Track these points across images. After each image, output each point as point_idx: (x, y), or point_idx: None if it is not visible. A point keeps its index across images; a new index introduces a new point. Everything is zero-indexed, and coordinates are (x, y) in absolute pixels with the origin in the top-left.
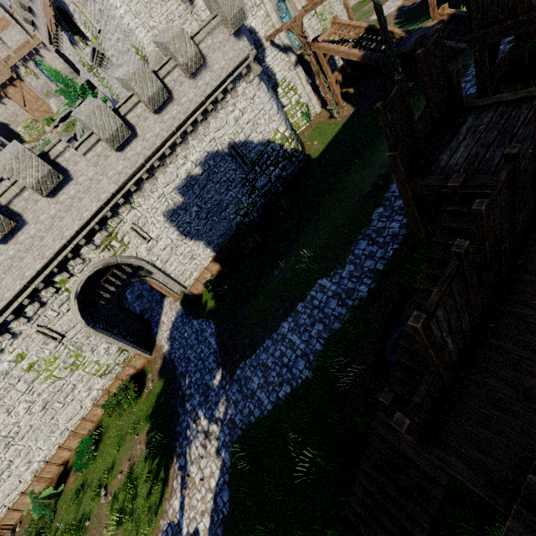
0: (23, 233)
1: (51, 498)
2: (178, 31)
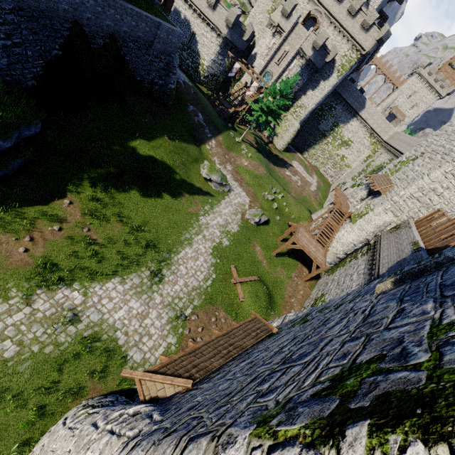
0: None
1: None
2: None
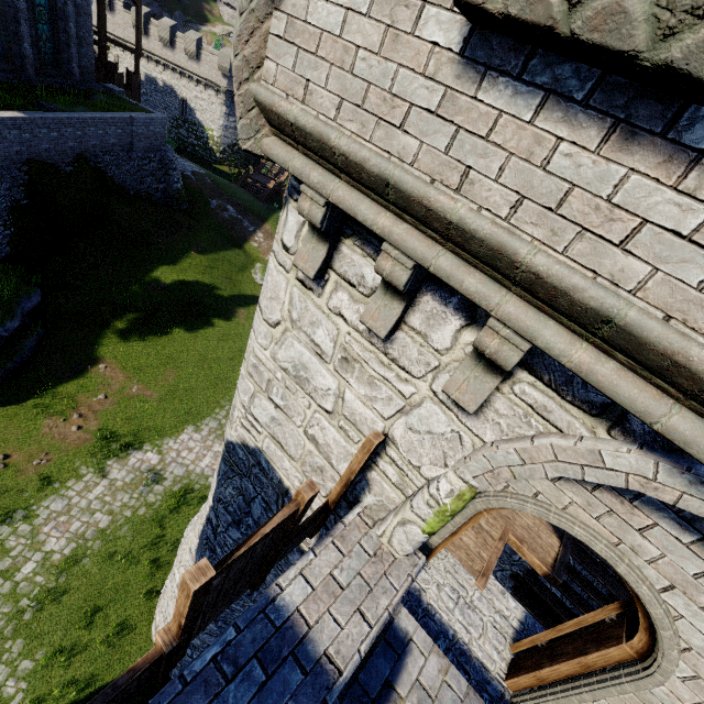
0: None
1: None
2: (193, 38)
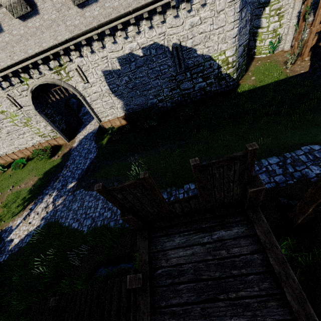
0: (1, 36)
1: (1, 170)
2: None
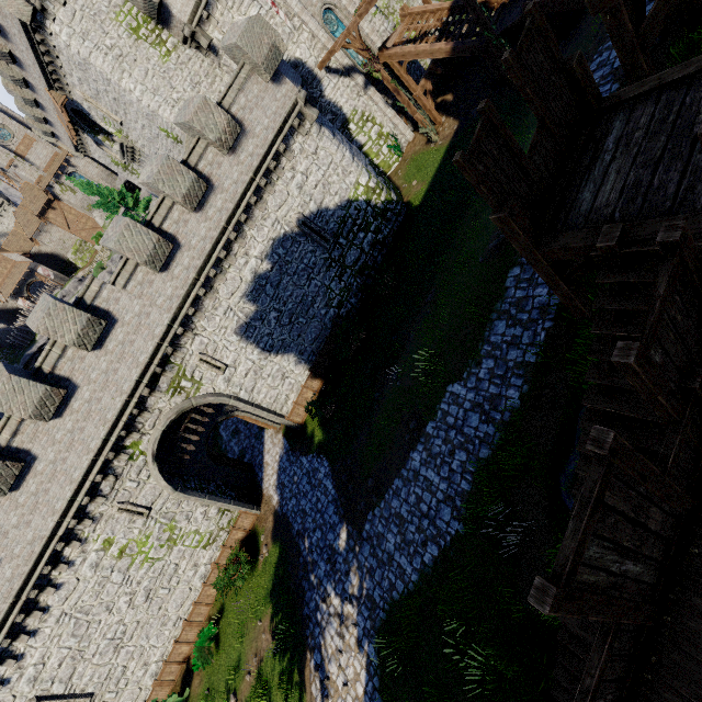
0: (77, 399)
1: None
2: (200, 102)
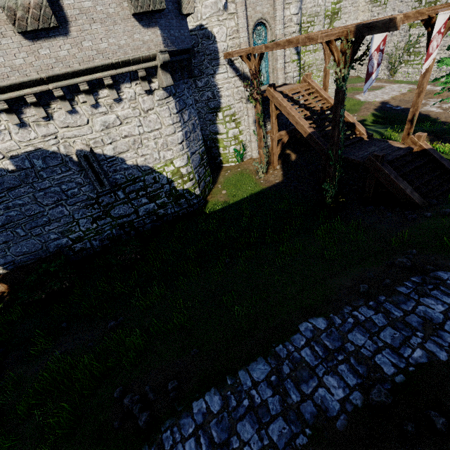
0: None
1: None
2: None
